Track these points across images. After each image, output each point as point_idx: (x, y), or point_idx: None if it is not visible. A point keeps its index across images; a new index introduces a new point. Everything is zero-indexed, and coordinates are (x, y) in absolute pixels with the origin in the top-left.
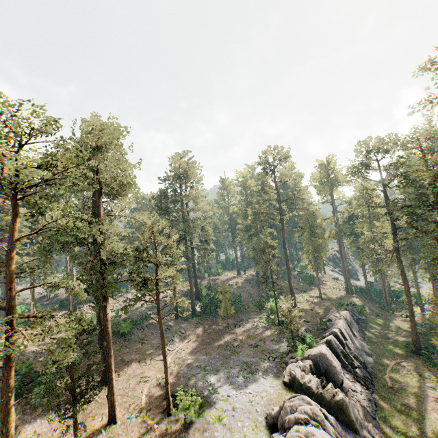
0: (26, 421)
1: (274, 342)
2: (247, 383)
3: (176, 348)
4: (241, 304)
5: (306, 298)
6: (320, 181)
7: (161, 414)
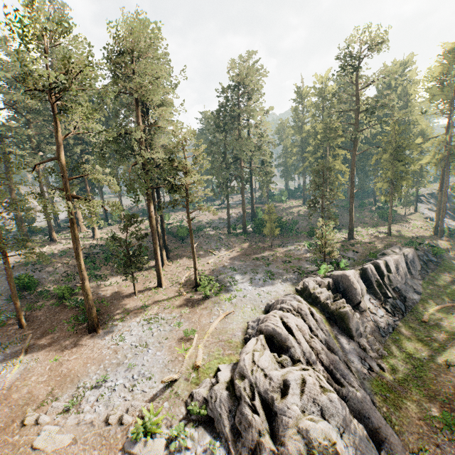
0: (112, 275)
1: (308, 262)
2: (264, 284)
3: (221, 254)
4: (293, 229)
5: (371, 233)
6: (438, 79)
7: (192, 289)
